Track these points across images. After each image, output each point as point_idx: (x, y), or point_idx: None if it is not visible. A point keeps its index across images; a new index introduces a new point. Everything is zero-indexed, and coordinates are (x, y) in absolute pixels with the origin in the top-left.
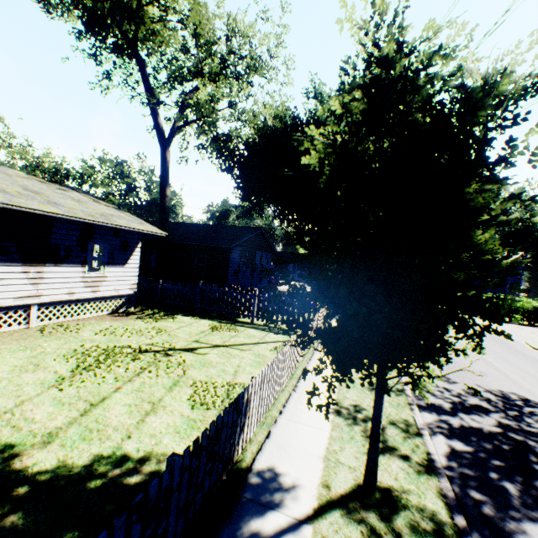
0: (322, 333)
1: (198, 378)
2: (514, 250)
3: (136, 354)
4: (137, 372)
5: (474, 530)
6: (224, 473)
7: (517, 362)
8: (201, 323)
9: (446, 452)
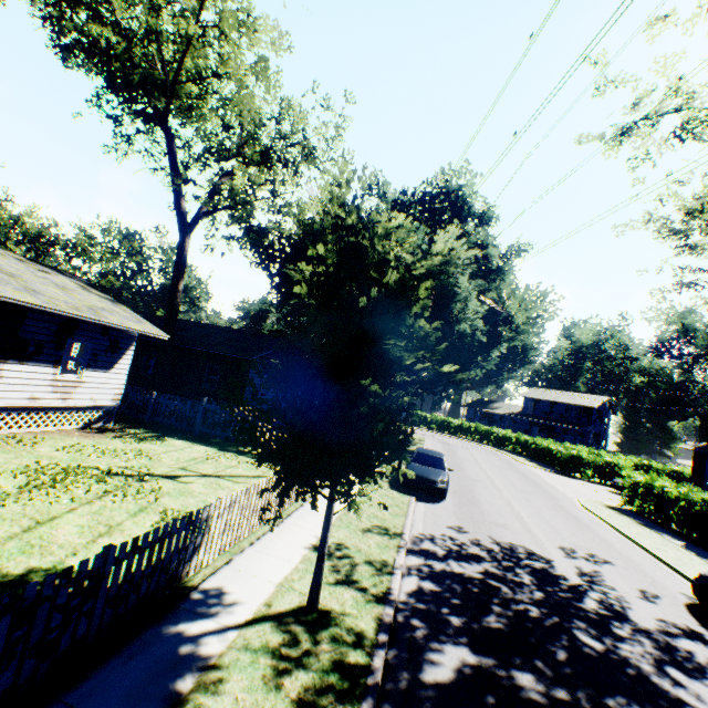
0: (273, 451)
1: (172, 506)
2: (430, 392)
3: (103, 476)
4: (100, 495)
5: (396, 646)
6: (167, 587)
7: (552, 519)
8: (196, 448)
9: (412, 590)
